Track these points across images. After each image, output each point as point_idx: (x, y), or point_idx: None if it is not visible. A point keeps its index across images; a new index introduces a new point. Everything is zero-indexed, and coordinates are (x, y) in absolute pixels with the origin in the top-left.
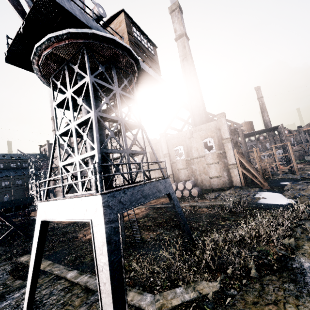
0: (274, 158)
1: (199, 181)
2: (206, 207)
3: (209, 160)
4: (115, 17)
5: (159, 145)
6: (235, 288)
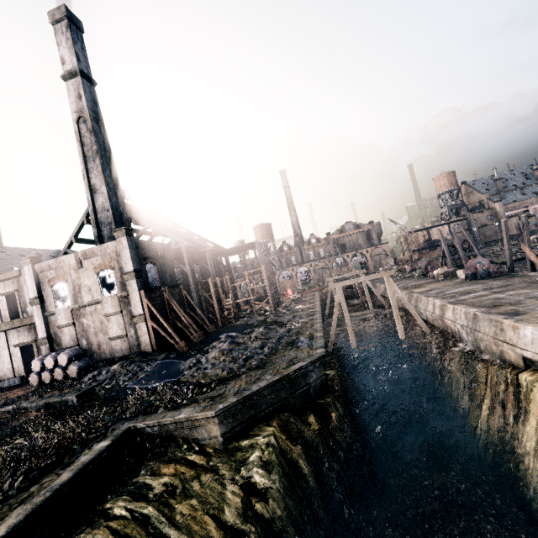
0: (263, 286)
1: (95, 347)
2: (37, 409)
3: (109, 309)
4: None
5: (24, 280)
6: None
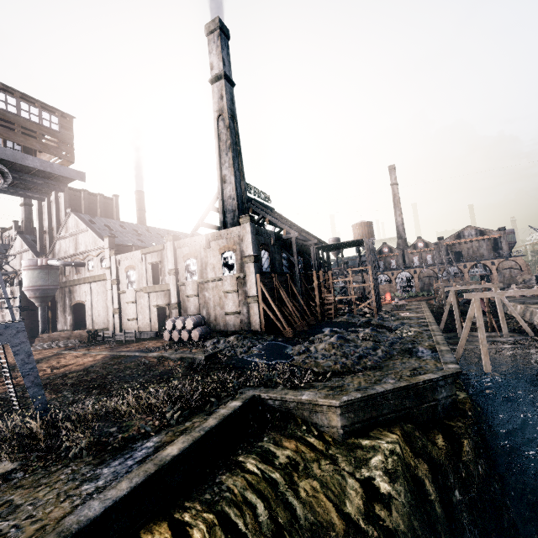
0: (363, 287)
1: (213, 318)
2: (175, 360)
3: (227, 286)
4: None
5: (165, 253)
6: (27, 471)
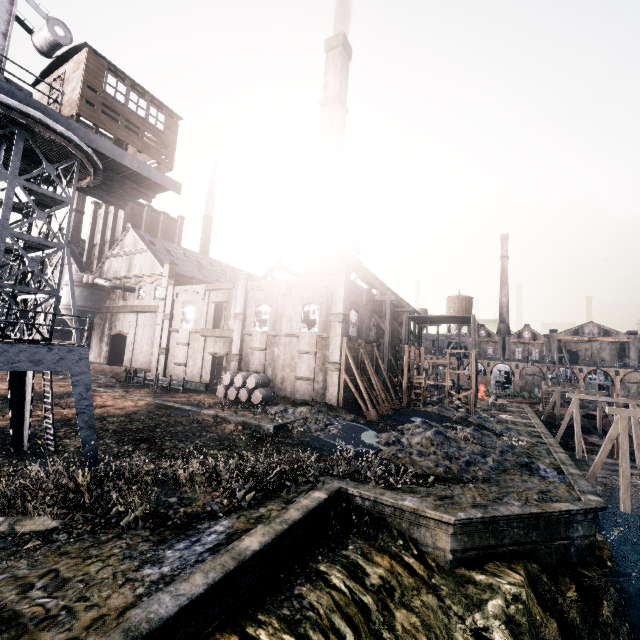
0: (458, 374)
1: (279, 380)
2: (235, 424)
3: (304, 346)
4: (79, 50)
5: (234, 294)
6: (72, 534)
